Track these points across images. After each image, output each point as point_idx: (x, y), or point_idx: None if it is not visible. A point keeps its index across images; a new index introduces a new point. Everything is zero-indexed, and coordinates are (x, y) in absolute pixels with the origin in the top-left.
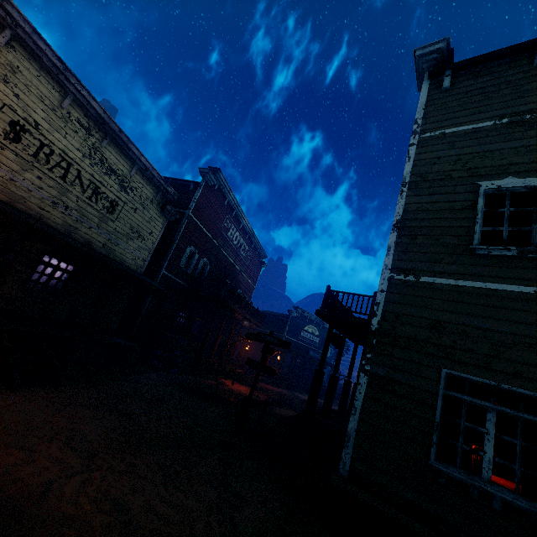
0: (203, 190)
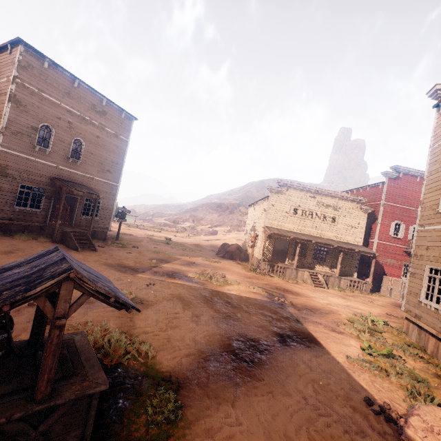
0: (388, 184)
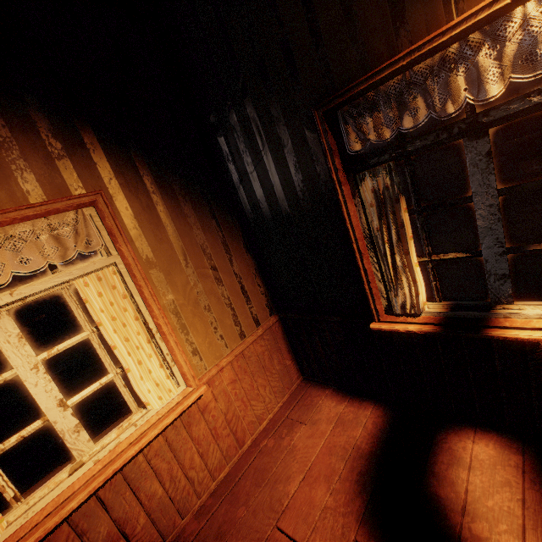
0: None
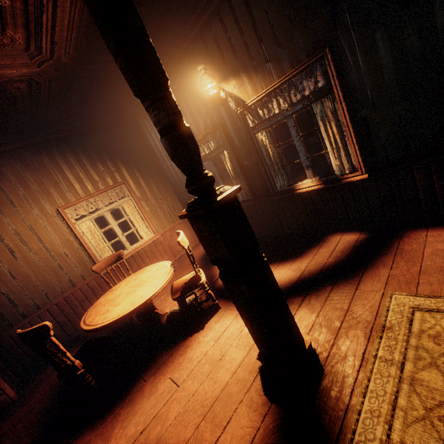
0: None
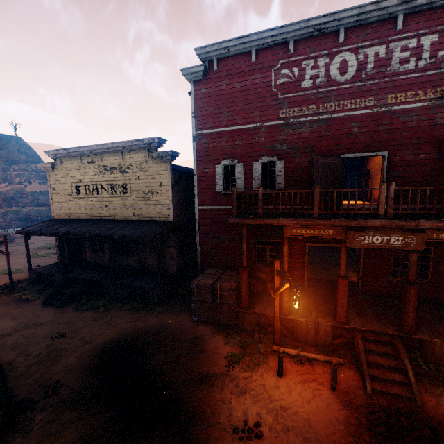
0: (197, 94)
